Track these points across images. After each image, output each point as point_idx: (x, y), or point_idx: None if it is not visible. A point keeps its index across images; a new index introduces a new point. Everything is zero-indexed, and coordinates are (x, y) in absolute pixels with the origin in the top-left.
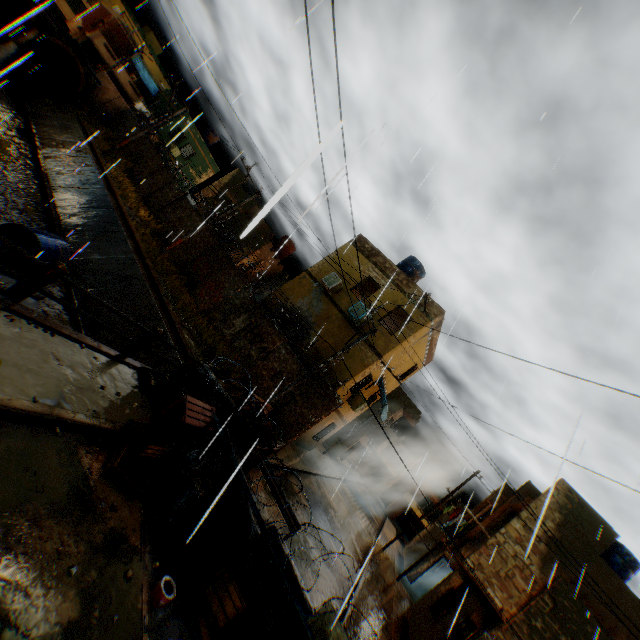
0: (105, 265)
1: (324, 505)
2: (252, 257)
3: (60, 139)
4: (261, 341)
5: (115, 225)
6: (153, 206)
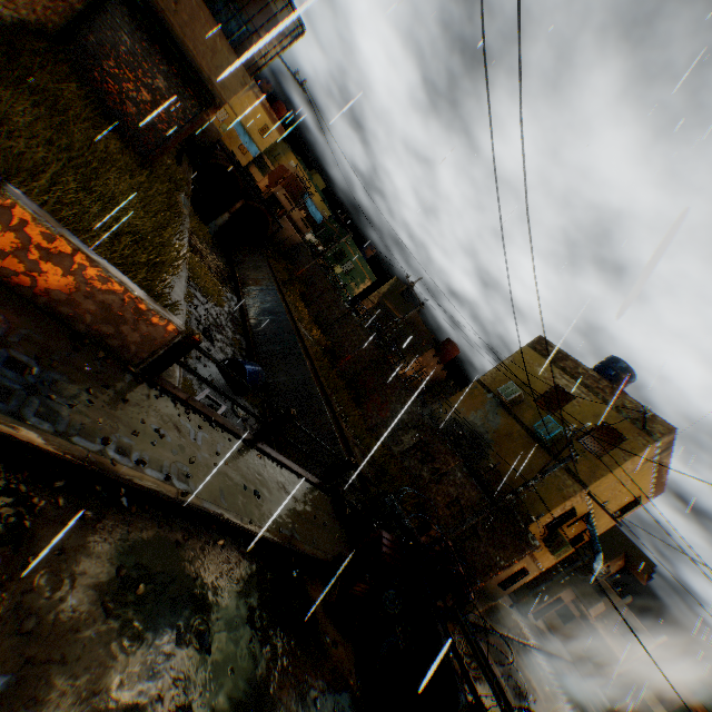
0: (289, 386)
1: (523, 683)
2: (414, 365)
3: (253, 278)
4: (432, 461)
5: (295, 348)
6: (322, 324)
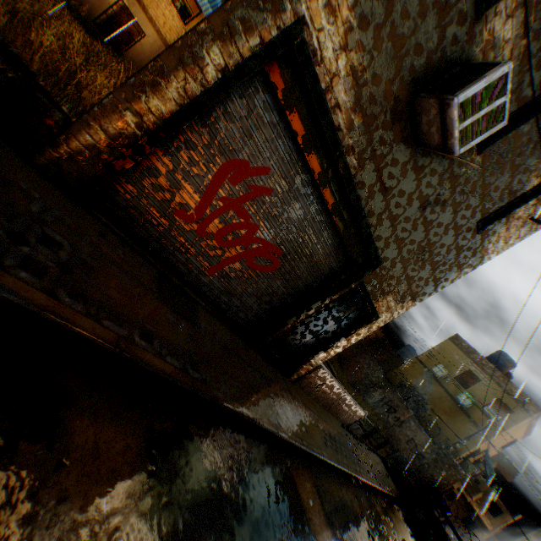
0: None
1: None
2: None
3: None
4: (394, 411)
5: None
6: None
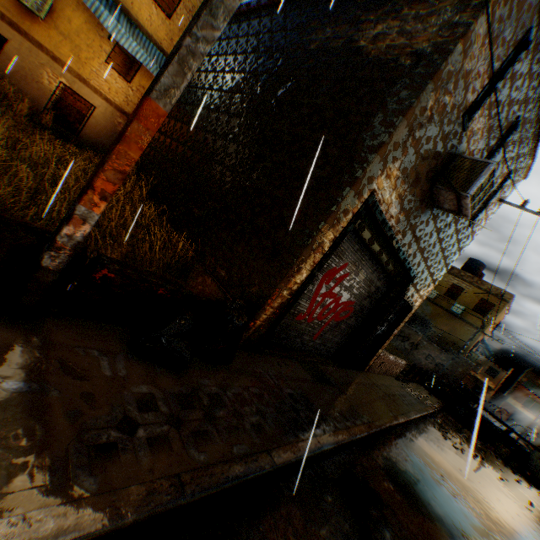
0: None
1: None
2: None
3: None
4: (408, 339)
5: None
6: None
